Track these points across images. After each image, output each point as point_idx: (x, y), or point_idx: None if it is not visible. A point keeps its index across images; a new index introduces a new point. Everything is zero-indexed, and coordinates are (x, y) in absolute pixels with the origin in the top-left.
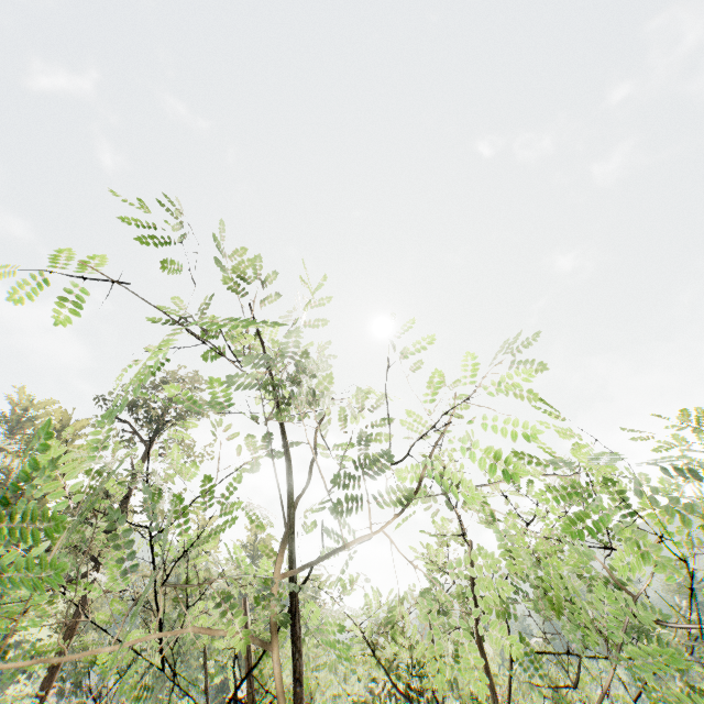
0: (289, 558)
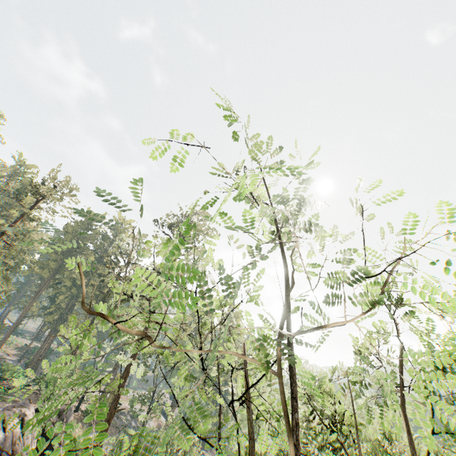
0: (288, 327)
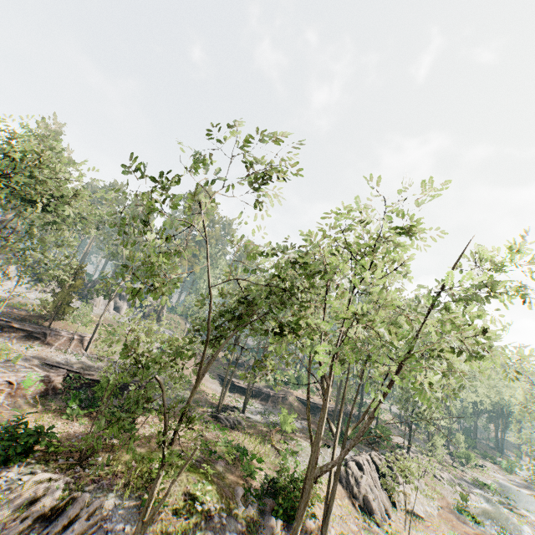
0: None
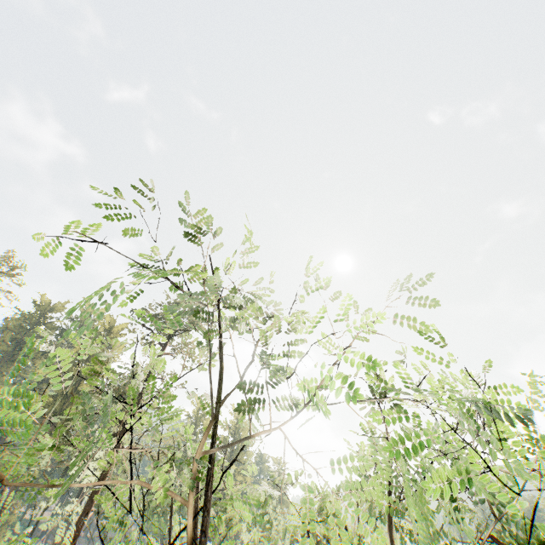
0: (211, 443)
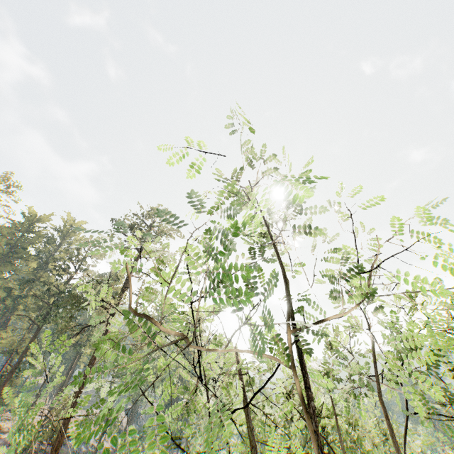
0: None
